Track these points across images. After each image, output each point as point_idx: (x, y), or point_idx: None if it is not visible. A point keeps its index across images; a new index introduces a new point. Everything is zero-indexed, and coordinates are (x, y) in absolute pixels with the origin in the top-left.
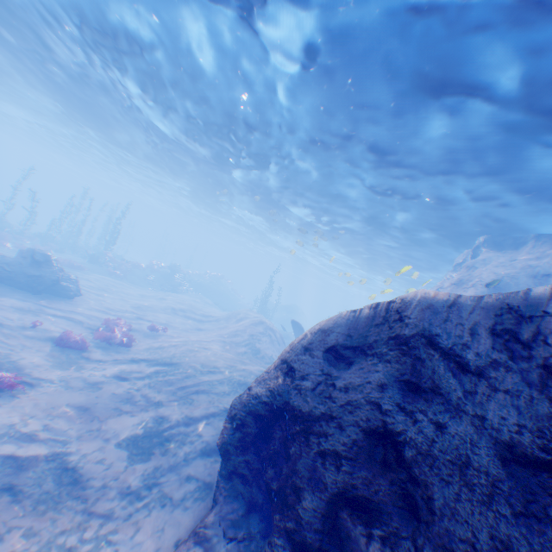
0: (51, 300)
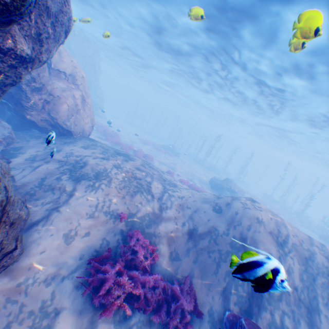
0: (209, 190)
